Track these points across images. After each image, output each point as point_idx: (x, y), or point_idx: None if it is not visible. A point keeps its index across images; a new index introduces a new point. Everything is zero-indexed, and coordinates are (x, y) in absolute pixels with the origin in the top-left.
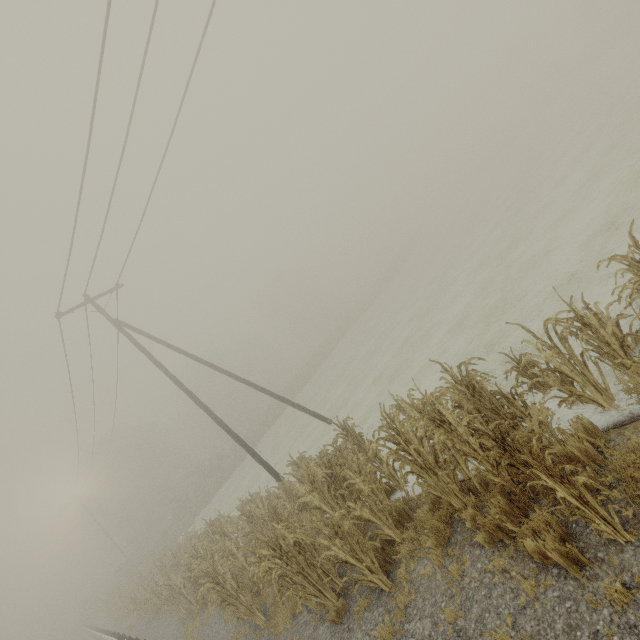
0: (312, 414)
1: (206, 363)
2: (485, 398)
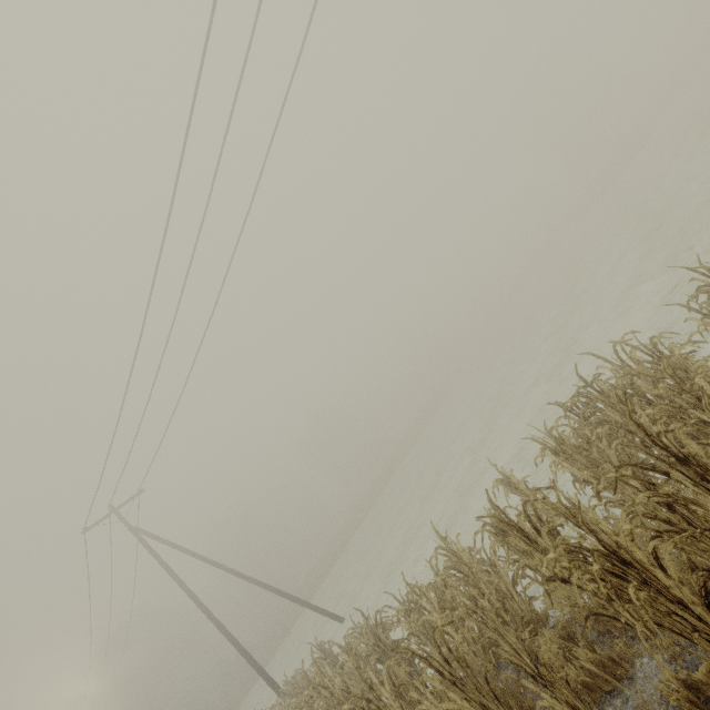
0: (322, 612)
1: (216, 564)
2: (388, 647)
